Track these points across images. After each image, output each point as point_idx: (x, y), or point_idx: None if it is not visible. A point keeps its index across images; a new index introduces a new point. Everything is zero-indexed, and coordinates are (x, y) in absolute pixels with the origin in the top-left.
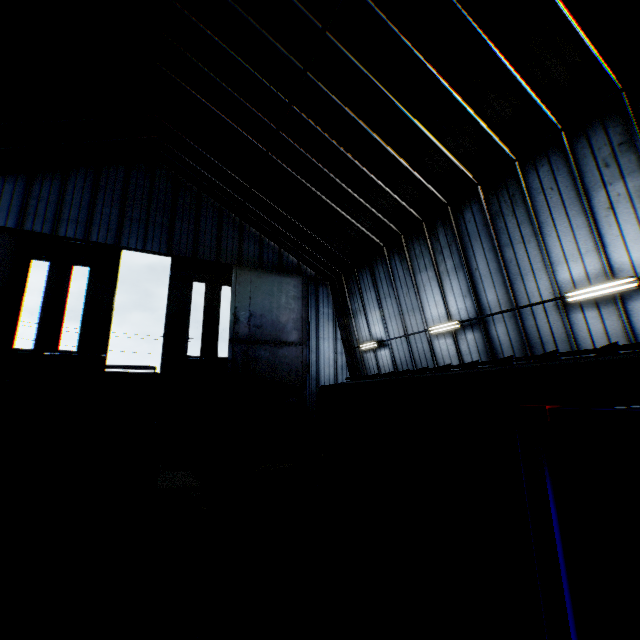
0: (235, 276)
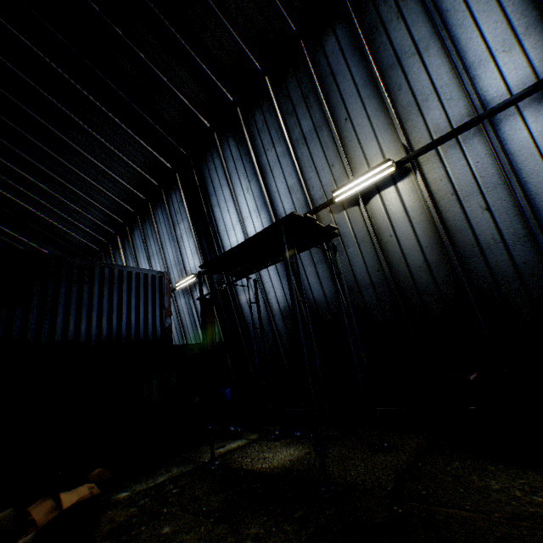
0: None
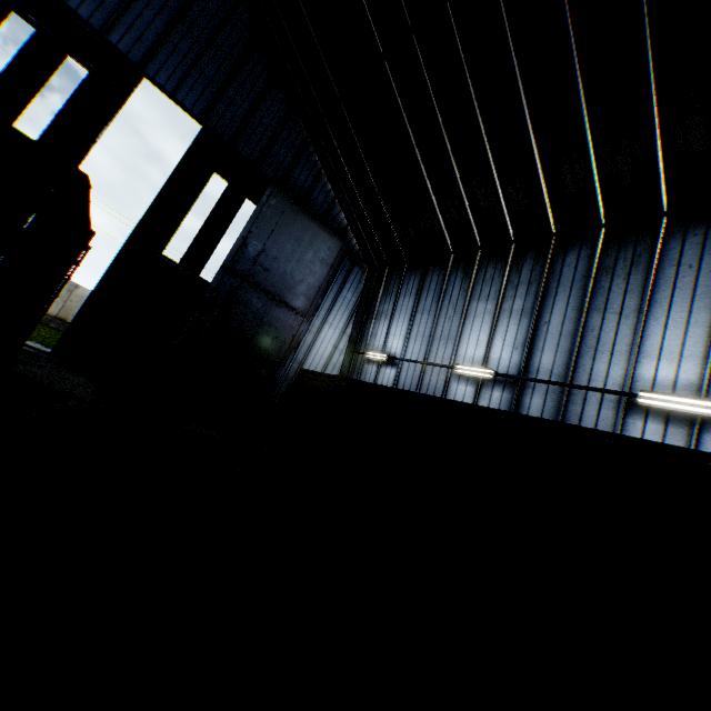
0: (268, 195)
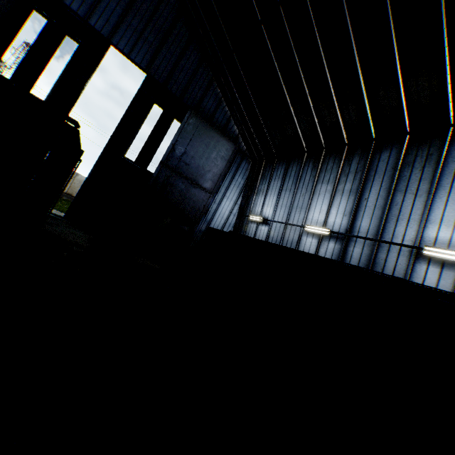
0: (188, 117)
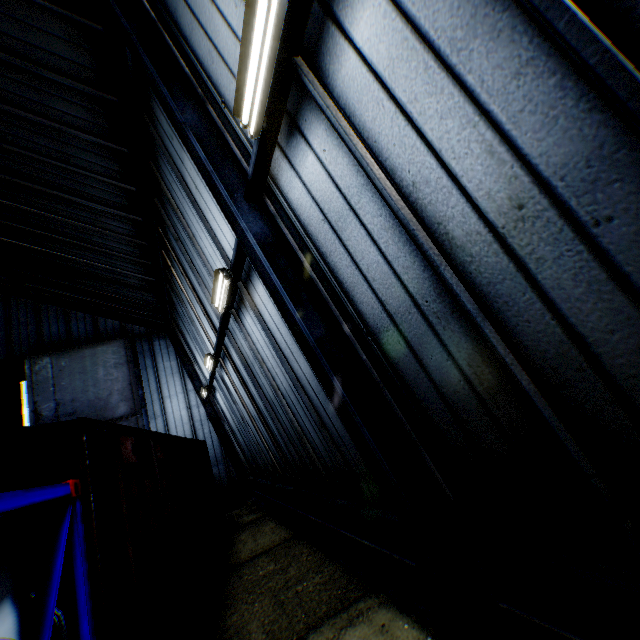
0: (30, 367)
